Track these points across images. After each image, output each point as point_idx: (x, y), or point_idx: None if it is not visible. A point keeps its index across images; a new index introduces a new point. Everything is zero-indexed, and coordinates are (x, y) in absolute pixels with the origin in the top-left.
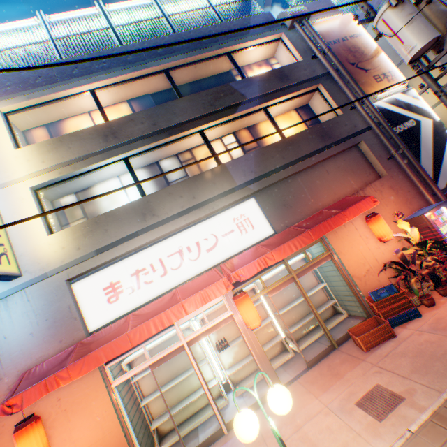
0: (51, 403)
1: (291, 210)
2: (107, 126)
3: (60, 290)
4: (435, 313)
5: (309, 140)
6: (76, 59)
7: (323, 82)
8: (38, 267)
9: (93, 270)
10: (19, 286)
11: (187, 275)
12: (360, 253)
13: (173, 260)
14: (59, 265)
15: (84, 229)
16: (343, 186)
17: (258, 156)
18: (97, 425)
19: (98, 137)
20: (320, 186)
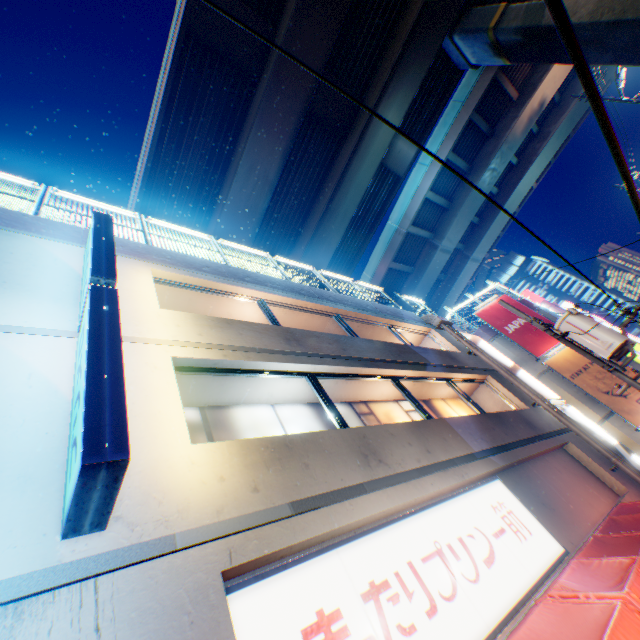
0: None
1: (556, 514)
2: (288, 330)
3: (203, 601)
4: None
5: (517, 422)
6: (248, 271)
7: (489, 374)
8: (154, 513)
9: (268, 563)
10: (79, 563)
11: (478, 621)
12: None
13: (435, 572)
14: (208, 518)
15: (265, 450)
16: (588, 493)
17: (476, 422)
18: None
19: (278, 336)
20: (564, 487)
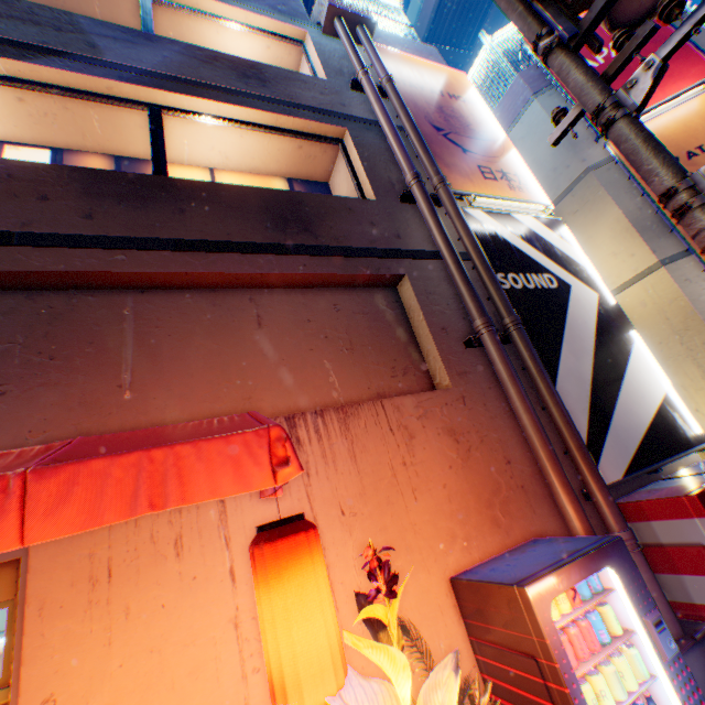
0: None
1: None
2: None
3: None
4: None
5: (235, 212)
6: None
7: (356, 130)
8: None
9: None
10: None
11: None
12: None
13: None
14: None
15: None
16: (296, 380)
17: None
18: None
19: None
20: (203, 356)
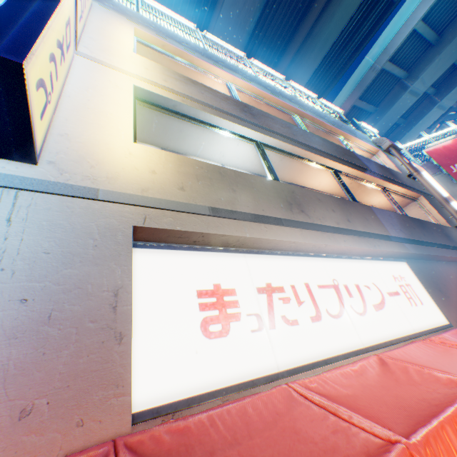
0: None
1: (449, 301)
2: (246, 106)
3: (110, 238)
4: None
5: (437, 233)
6: (223, 59)
7: (422, 196)
8: (84, 171)
9: (182, 244)
10: (6, 177)
11: (355, 338)
12: None
13: (327, 298)
14: (133, 191)
15: (199, 169)
16: None
17: (399, 219)
18: None
19: (236, 106)
20: None
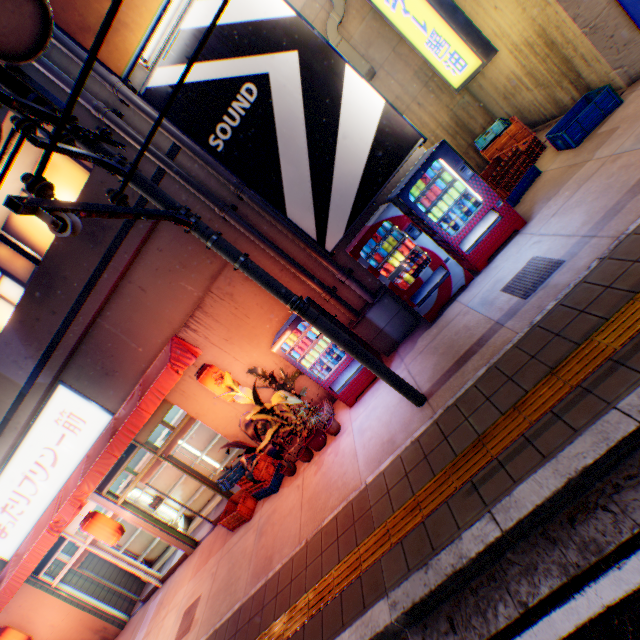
0: (19, 608)
1: (121, 376)
2: None
3: None
4: (281, 497)
5: (76, 255)
6: None
7: None
8: None
9: None
10: None
11: (51, 494)
12: (228, 405)
13: (28, 487)
14: None
15: None
16: (178, 302)
17: (19, 329)
18: (60, 609)
19: None
20: (143, 321)
